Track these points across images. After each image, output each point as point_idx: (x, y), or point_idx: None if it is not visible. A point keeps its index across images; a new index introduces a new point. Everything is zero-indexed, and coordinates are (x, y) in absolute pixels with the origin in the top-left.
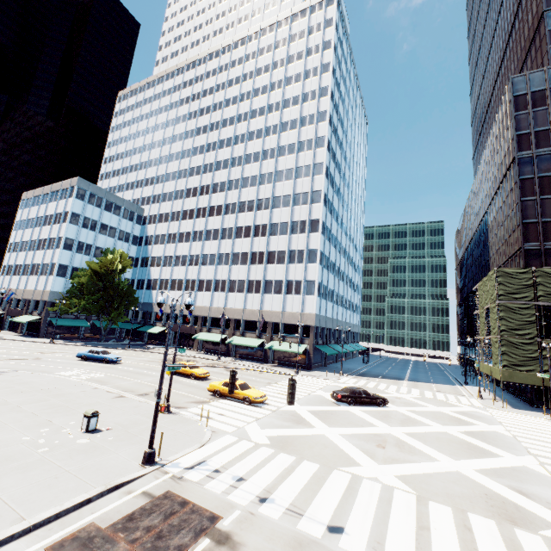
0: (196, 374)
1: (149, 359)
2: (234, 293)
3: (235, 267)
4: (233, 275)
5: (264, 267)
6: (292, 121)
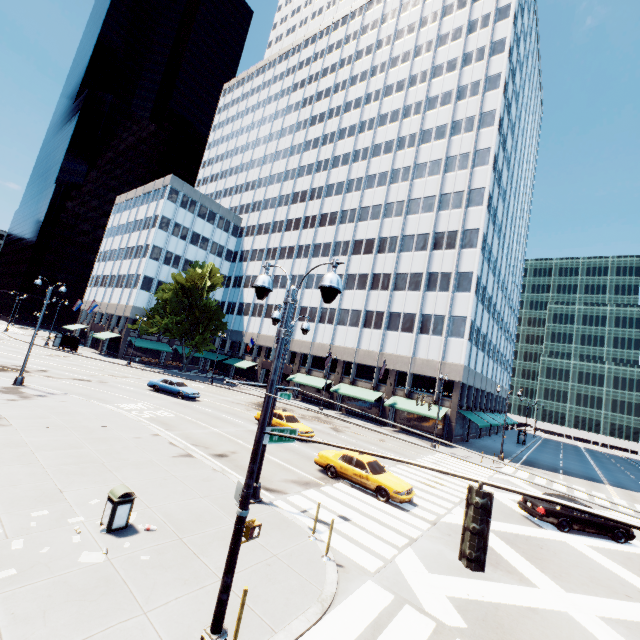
0: None
1: (233, 400)
2: (345, 326)
3: (349, 292)
4: (346, 303)
5: (390, 294)
6: (444, 94)
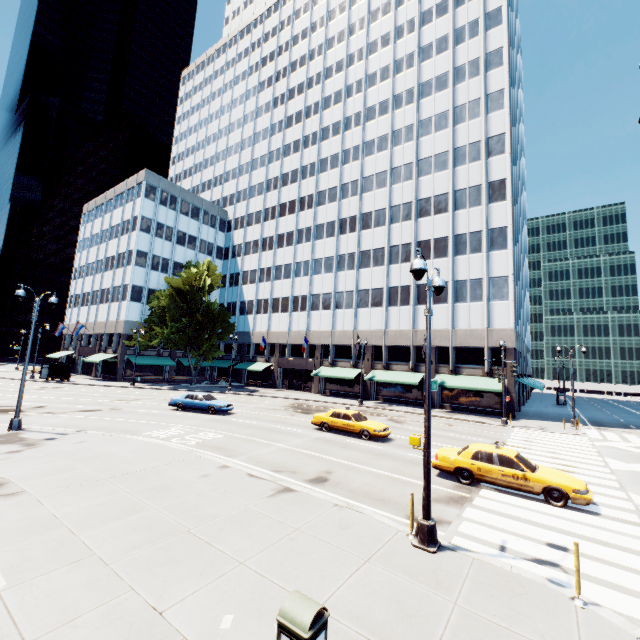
0: (371, 430)
1: (266, 406)
2: (367, 308)
3: (365, 271)
4: (363, 283)
5: None
6: (439, 41)
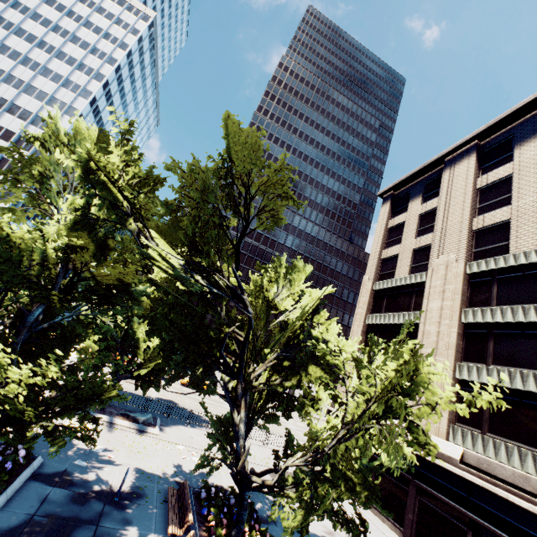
0: None
1: None
2: None
3: None
4: None
5: None
6: (57, 74)
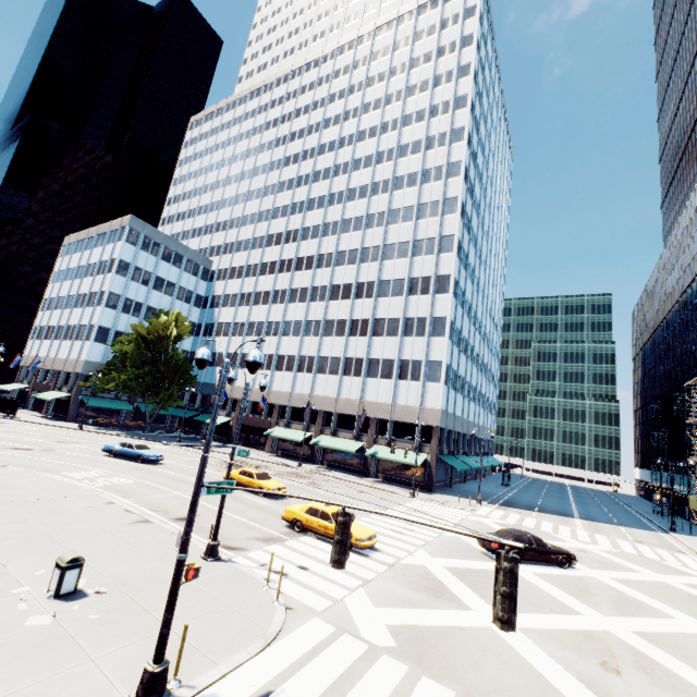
0: (266, 488)
1: None
2: (325, 374)
3: (328, 339)
4: (325, 351)
5: (368, 340)
6: (414, 143)
